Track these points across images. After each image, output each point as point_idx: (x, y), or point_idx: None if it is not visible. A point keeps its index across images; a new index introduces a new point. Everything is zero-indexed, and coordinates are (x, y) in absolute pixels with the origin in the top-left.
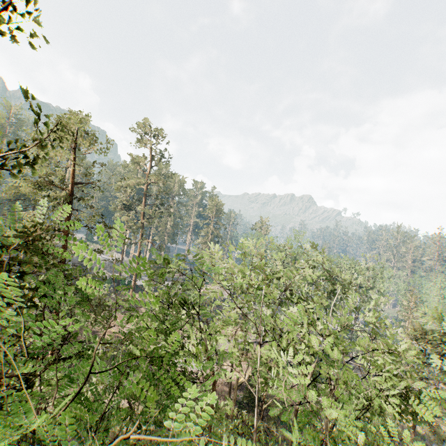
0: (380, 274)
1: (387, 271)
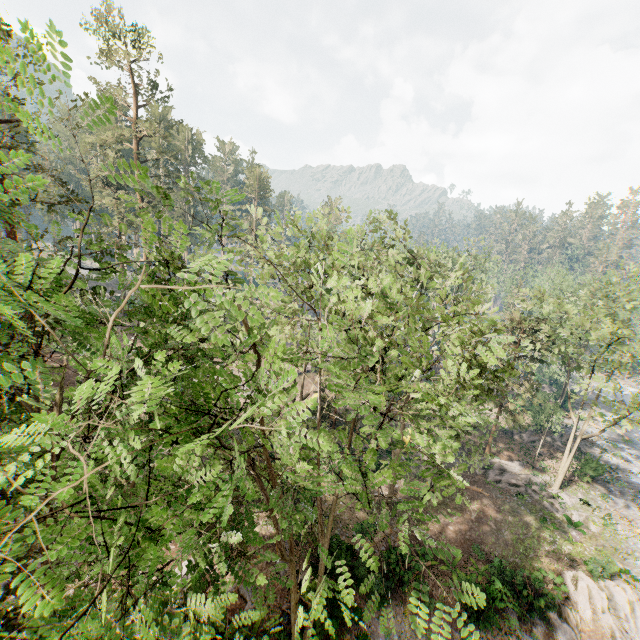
0: (484, 262)
1: (492, 258)
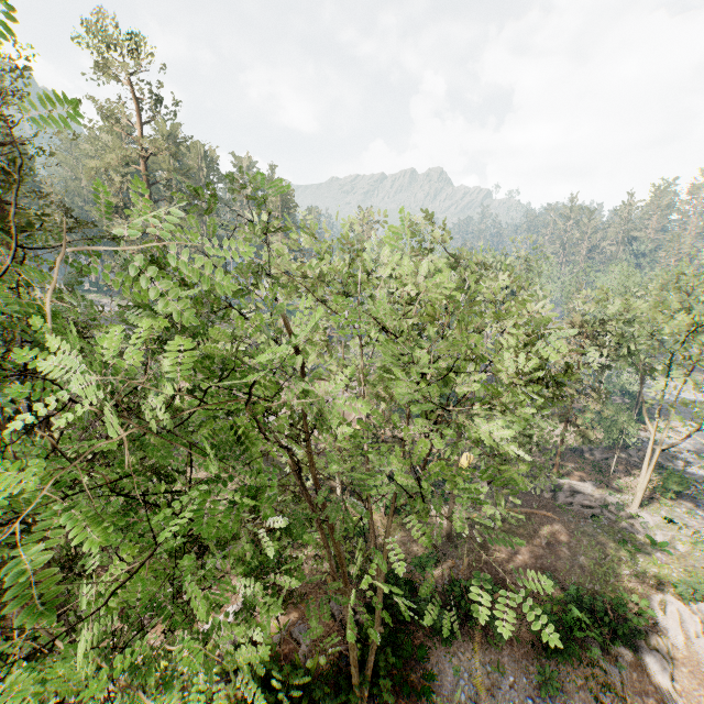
0: (537, 264)
1: (546, 258)
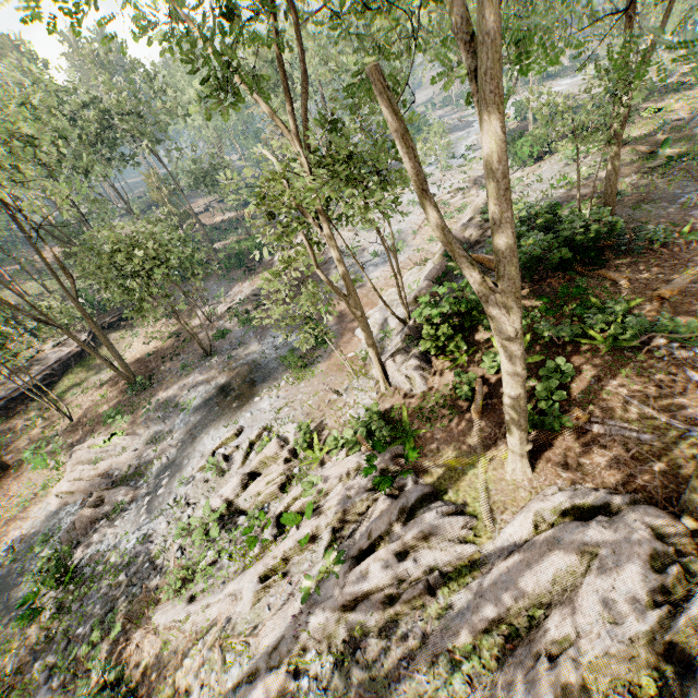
0: None
1: None
